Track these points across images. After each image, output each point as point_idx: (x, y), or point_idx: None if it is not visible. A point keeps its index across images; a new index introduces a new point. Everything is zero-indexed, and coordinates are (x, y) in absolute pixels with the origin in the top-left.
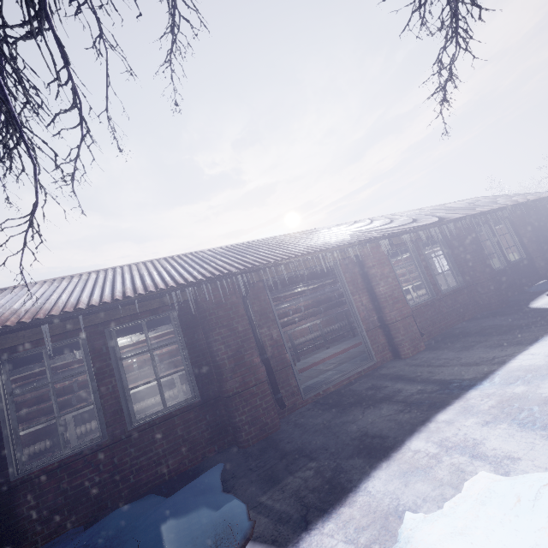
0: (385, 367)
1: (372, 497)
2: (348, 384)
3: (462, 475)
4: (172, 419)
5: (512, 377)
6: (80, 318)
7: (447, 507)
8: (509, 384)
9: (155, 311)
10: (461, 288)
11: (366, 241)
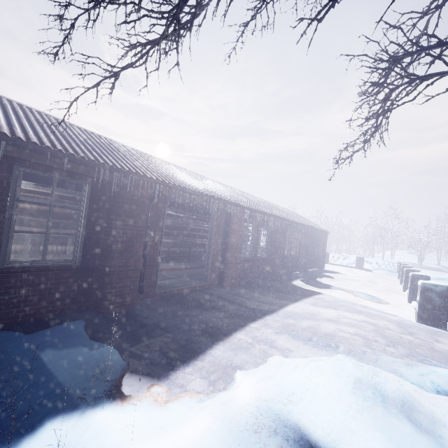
0: (212, 289)
1: (216, 358)
2: (187, 292)
3: (266, 354)
4: (46, 273)
5: (287, 315)
6: (3, 143)
7: (259, 367)
8: (287, 317)
9: (72, 174)
10: (266, 258)
11: (238, 205)
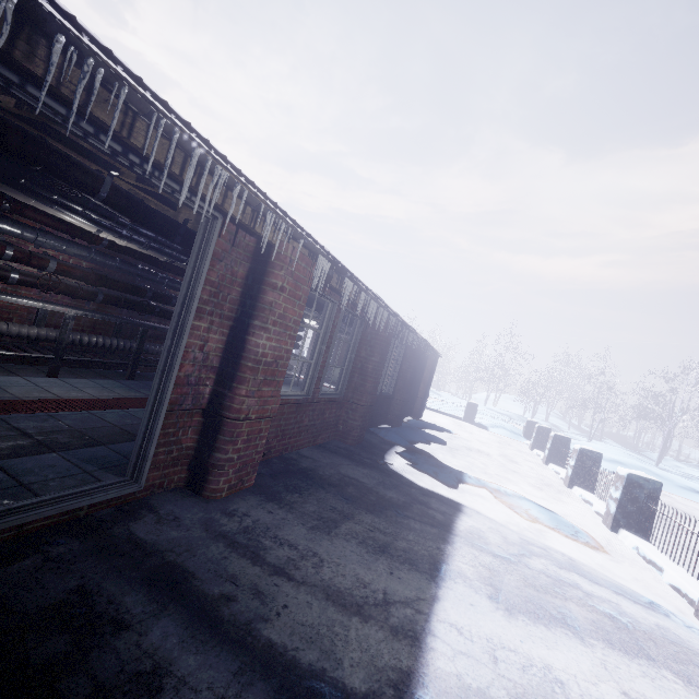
0: (155, 513)
1: None
2: (5, 547)
3: None
4: None
5: None
6: None
7: None
8: None
9: None
10: (339, 399)
11: (301, 233)
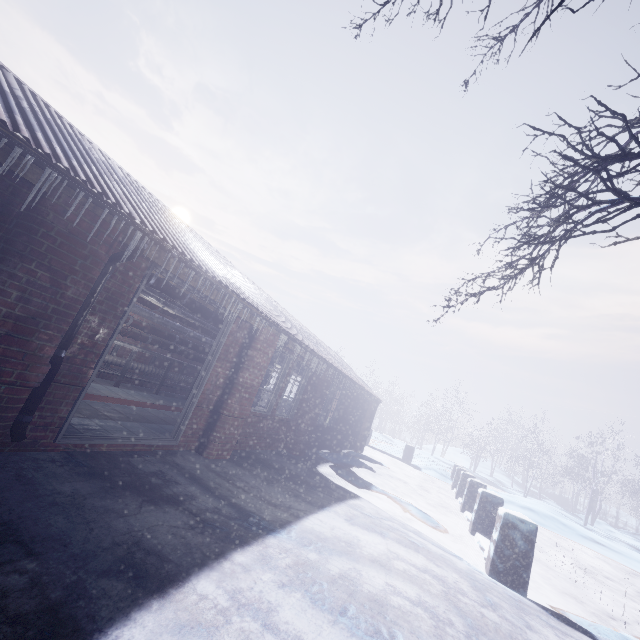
0: (183, 456)
1: None
2: (130, 452)
3: None
4: None
5: (307, 538)
6: None
7: None
8: (305, 545)
9: None
10: (289, 420)
11: (273, 322)
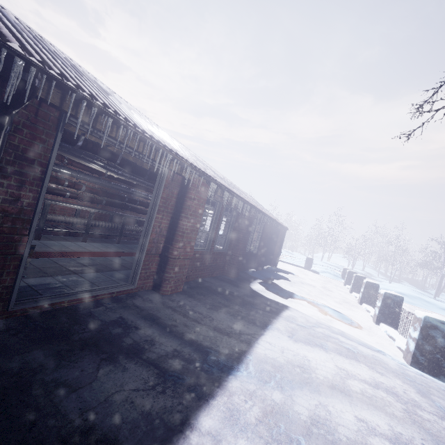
0: (141, 297)
1: None
2: (92, 303)
3: None
4: None
5: (264, 371)
6: None
7: None
8: (266, 382)
9: None
10: (224, 253)
11: (202, 173)
